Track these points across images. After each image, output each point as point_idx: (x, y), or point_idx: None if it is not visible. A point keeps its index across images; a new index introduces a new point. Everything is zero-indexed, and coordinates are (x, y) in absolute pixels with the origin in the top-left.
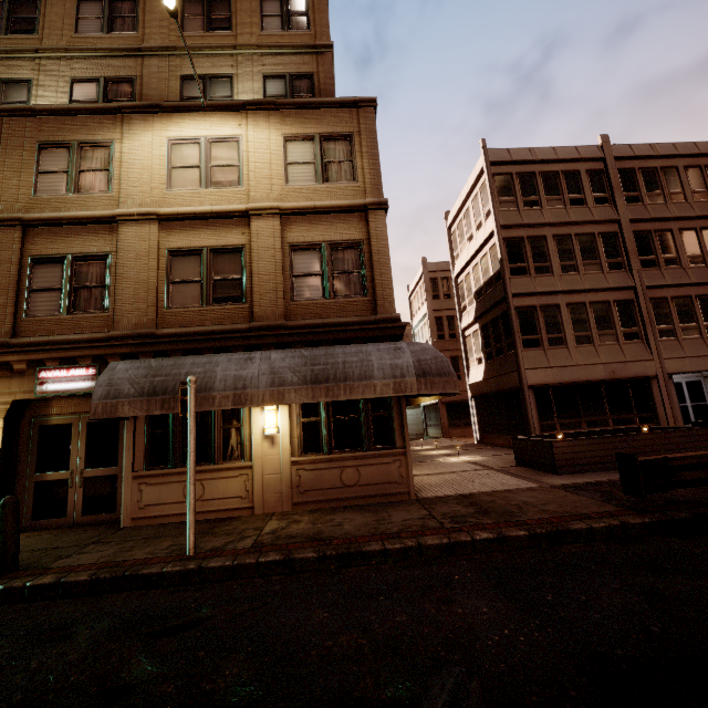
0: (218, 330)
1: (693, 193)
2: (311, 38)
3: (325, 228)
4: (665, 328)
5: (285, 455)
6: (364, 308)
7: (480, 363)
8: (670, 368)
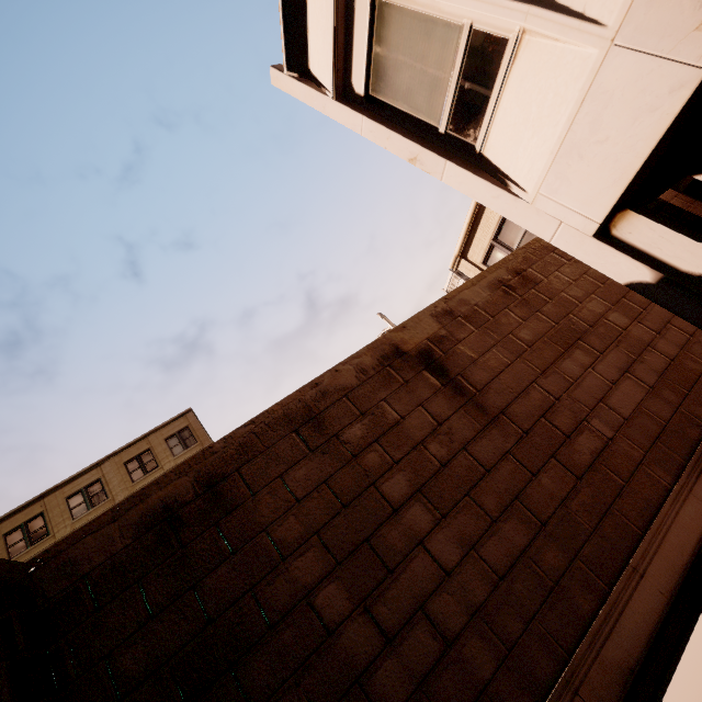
0: None
1: None
2: (200, 445)
3: None
4: None
5: None
6: None
7: None
8: None
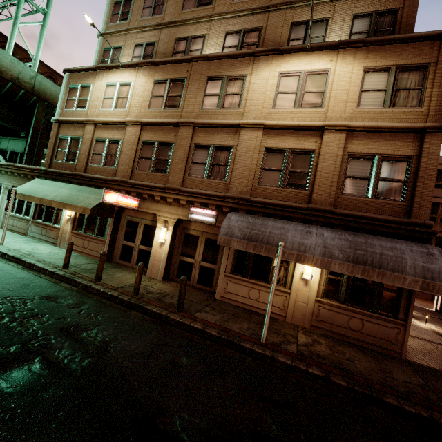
0: (286, 205)
1: None
2: None
3: (381, 143)
4: None
5: (313, 294)
6: (399, 210)
7: None
8: None
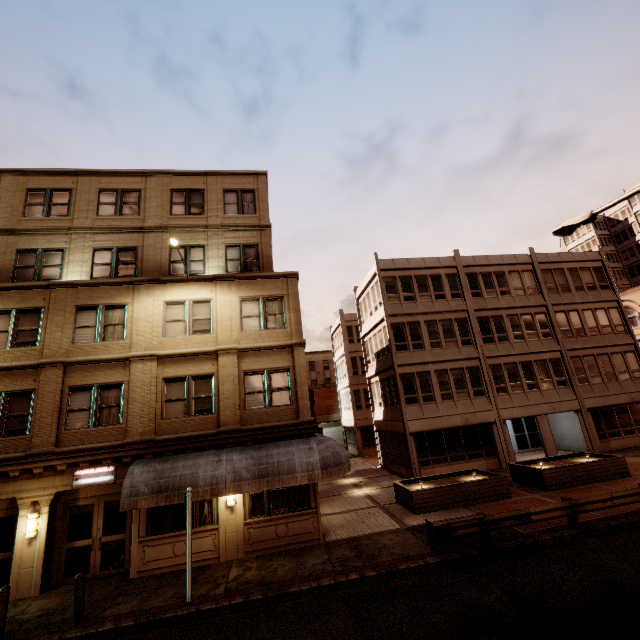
0: (197, 434)
1: (514, 289)
2: (257, 219)
3: (266, 359)
4: (500, 386)
5: (240, 518)
6: (291, 413)
7: (381, 406)
8: (504, 416)
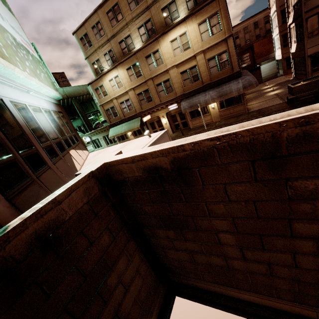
0: (196, 88)
1: None
2: None
3: (215, 50)
4: None
5: (217, 110)
6: (230, 70)
7: (295, 43)
8: None
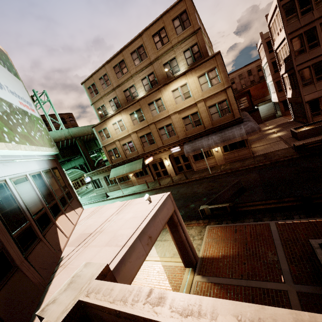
0: (199, 133)
1: None
2: (192, 28)
3: (215, 99)
4: None
5: (221, 153)
6: (231, 116)
7: (290, 90)
8: None
